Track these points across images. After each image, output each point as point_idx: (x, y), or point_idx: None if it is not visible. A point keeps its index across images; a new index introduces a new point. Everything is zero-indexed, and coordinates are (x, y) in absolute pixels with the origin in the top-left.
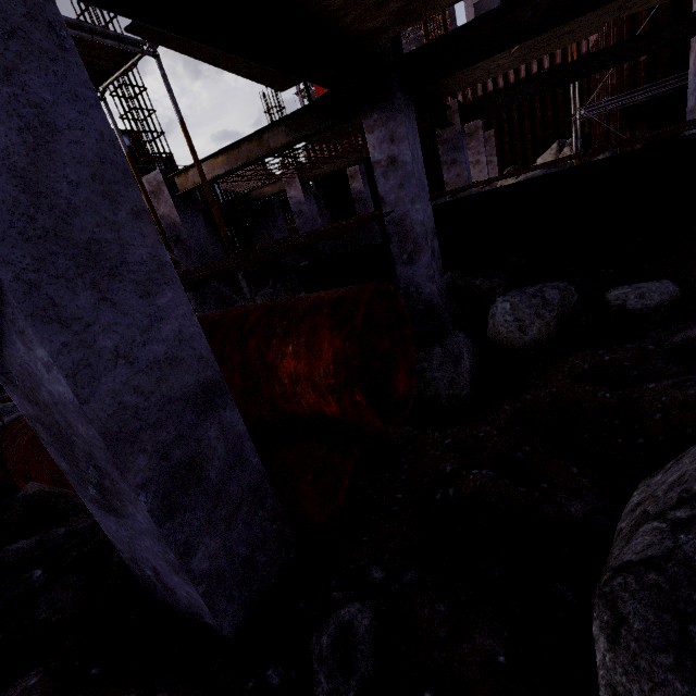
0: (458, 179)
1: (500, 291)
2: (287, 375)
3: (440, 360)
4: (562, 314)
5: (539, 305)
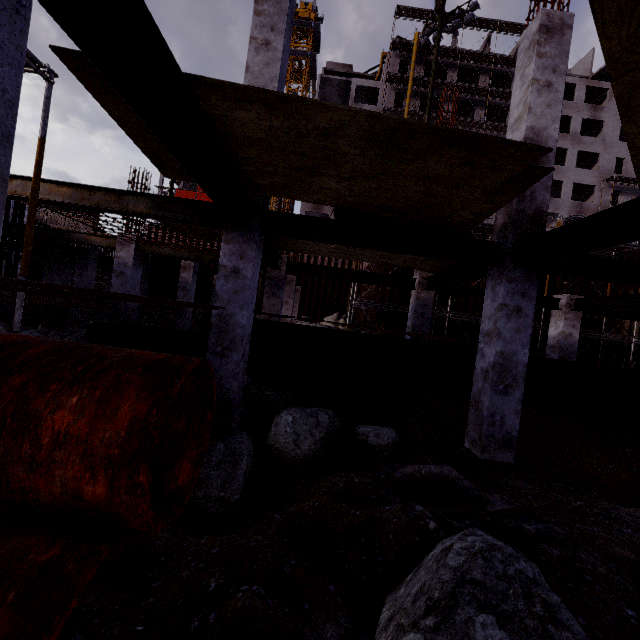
0: (273, 307)
1: (284, 406)
2: (52, 433)
3: (221, 457)
4: (328, 437)
5: (314, 424)
